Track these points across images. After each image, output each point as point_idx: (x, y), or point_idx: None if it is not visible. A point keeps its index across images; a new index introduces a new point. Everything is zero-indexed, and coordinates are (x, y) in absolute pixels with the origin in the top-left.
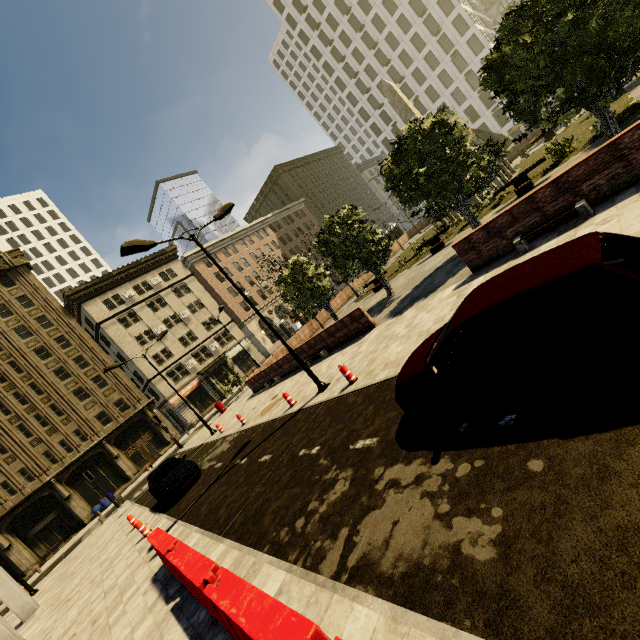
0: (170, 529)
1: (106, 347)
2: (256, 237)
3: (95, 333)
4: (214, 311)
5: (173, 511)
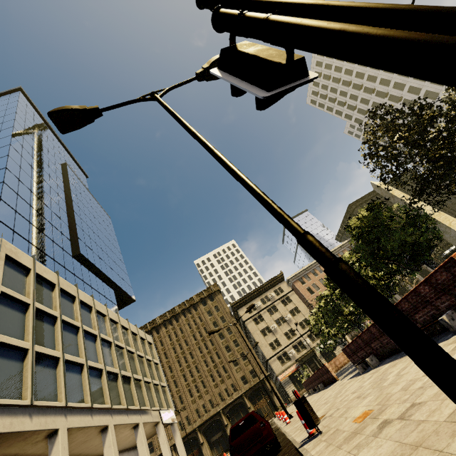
0: None
1: (249, 333)
2: None
3: (243, 325)
4: (306, 315)
5: None
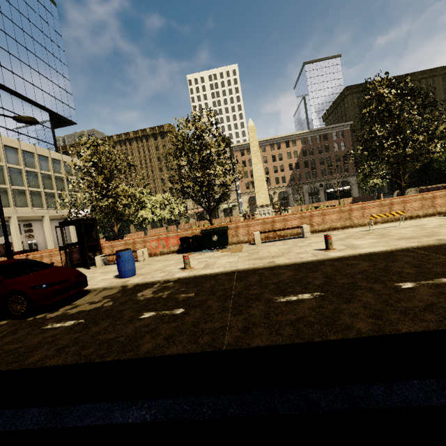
0: None
1: None
2: (285, 145)
3: None
4: None
5: None
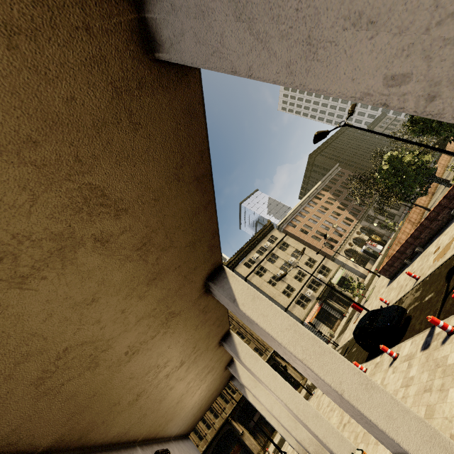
0: (434, 330)
1: None
2: (316, 199)
3: None
4: (309, 254)
5: (409, 336)
